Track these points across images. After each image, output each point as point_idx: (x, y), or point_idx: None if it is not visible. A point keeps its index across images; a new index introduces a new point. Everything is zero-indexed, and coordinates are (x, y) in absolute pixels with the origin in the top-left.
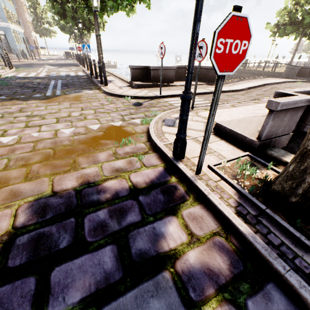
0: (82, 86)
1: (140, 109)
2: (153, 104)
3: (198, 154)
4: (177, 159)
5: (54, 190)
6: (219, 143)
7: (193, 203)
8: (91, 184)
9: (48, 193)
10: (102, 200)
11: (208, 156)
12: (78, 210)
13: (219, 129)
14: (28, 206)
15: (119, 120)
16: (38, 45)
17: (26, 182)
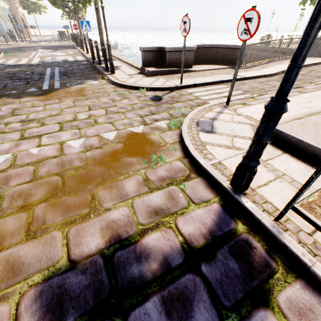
0: (84, 75)
1: (161, 105)
2: (176, 98)
3: (264, 181)
4: (238, 192)
5: (71, 256)
6: (284, 159)
7: (287, 277)
8: (124, 241)
9: (63, 264)
10: (147, 277)
11: (278, 184)
12: (114, 301)
13: (277, 137)
14: (35, 295)
15: (139, 124)
16: (26, 24)
17: (28, 242)
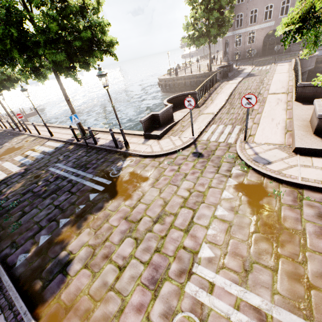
0: (104, 160)
1: (210, 158)
2: (208, 149)
3: None
4: None
5: None
6: (316, 161)
7: None
8: None
9: None
10: None
11: None
12: None
13: (300, 150)
14: None
15: (226, 178)
16: None
17: (308, 265)
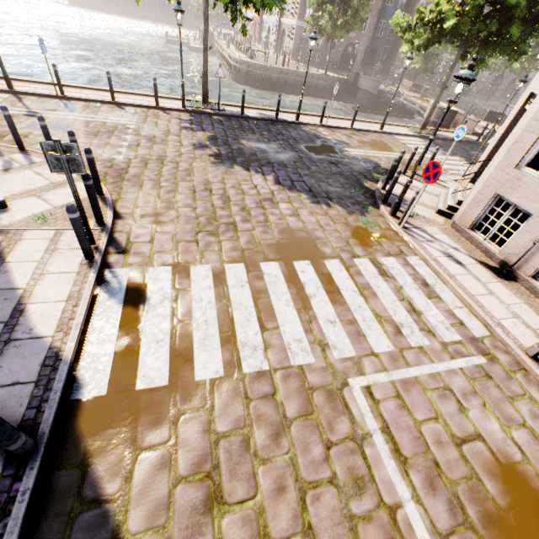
0: None
1: None
2: None
3: None
4: None
5: None
6: None
7: None
8: None
9: None
10: None
11: None
12: None
13: None
14: None
15: None
16: None
17: None
